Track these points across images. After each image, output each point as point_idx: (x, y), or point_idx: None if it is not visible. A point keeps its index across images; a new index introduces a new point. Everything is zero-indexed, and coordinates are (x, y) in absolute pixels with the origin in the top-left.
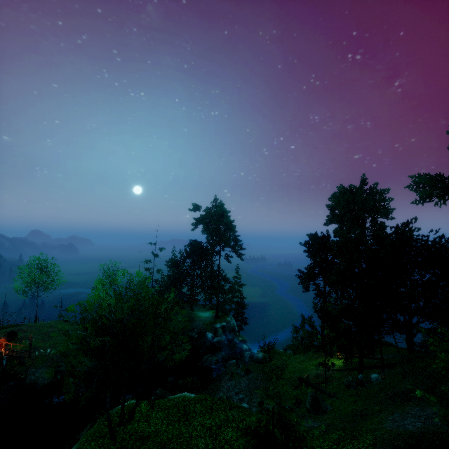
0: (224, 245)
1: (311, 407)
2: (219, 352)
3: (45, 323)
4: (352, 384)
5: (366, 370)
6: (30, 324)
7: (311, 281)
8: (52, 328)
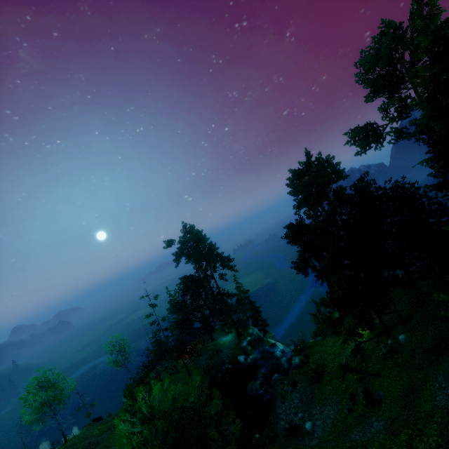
0: (213, 268)
1: (367, 402)
2: (258, 372)
3: (77, 436)
4: (388, 356)
5: (391, 330)
6: (62, 448)
7: (307, 268)
8: (87, 439)
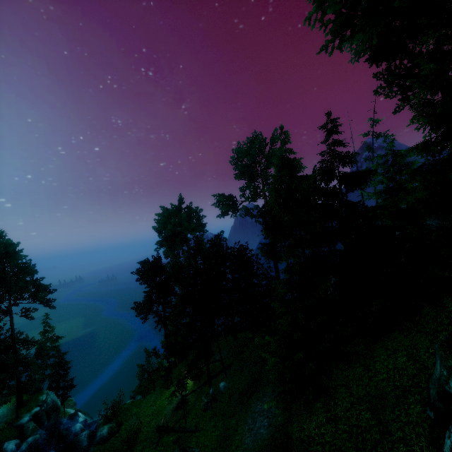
0: (17, 298)
1: None
2: None
3: None
4: (209, 406)
5: (213, 379)
6: None
7: (150, 311)
8: None
